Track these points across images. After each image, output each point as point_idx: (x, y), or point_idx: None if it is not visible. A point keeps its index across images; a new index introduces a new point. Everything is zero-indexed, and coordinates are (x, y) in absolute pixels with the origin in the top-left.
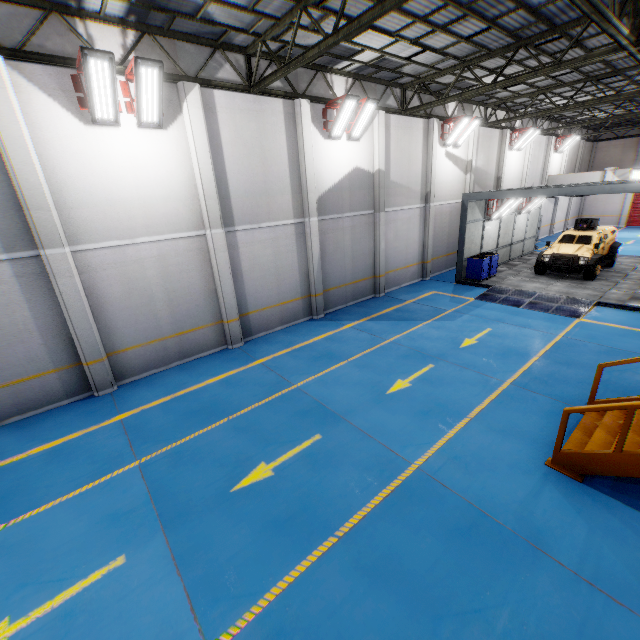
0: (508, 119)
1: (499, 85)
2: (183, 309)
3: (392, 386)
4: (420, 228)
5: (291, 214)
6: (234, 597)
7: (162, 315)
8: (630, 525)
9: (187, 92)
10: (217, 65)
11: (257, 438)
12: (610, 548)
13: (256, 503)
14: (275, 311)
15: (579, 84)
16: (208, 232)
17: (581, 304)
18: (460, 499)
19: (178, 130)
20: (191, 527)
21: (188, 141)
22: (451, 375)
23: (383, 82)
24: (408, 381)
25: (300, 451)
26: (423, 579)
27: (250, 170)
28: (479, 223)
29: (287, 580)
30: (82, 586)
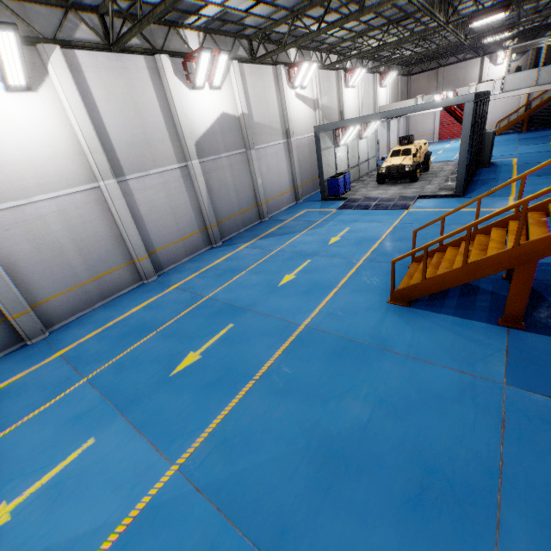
0: (339, 61)
1: (323, 32)
2: (94, 255)
3: (282, 280)
4: (287, 160)
5: (174, 159)
6: (187, 434)
7: (76, 264)
8: (436, 322)
9: (49, 54)
10: (73, 26)
11: (183, 338)
12: (425, 337)
13: (191, 377)
14: (179, 245)
15: (385, 28)
16: (101, 184)
17: (409, 199)
18: (335, 336)
19: (49, 91)
20: (143, 406)
21: (61, 101)
22: (323, 264)
23: (231, 35)
24: (293, 274)
25: (219, 337)
26: (315, 385)
27: (128, 123)
28: (331, 150)
29: (223, 413)
30: (63, 465)
